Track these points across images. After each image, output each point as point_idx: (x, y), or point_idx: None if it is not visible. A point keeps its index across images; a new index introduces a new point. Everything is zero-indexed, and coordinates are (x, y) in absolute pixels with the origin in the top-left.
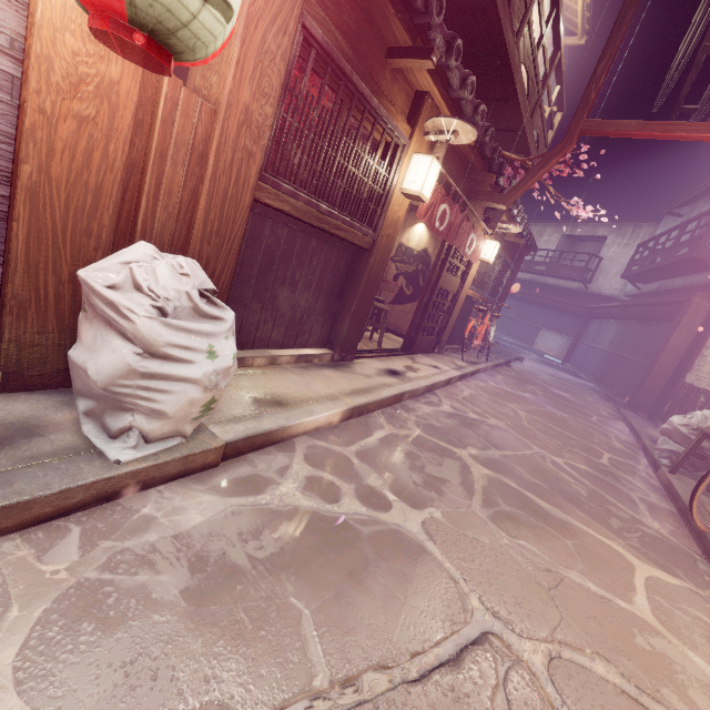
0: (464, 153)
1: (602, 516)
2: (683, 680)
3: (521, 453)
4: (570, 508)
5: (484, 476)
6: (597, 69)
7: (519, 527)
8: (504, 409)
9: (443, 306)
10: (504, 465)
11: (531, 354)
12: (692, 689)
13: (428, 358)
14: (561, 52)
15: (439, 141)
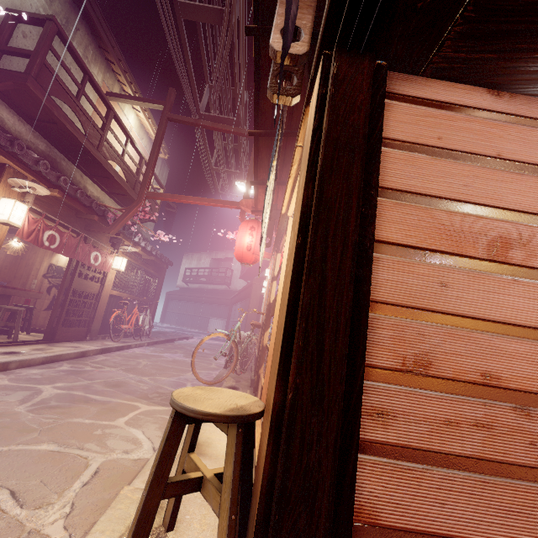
0: (66, 202)
1: (147, 394)
2: (110, 438)
3: (113, 379)
4: (122, 395)
5: (53, 394)
6: (147, 169)
7: (55, 409)
8: (129, 362)
9: (86, 303)
10: (84, 386)
11: (205, 335)
12: (112, 440)
13: (74, 343)
14: (145, 160)
15: (29, 192)
